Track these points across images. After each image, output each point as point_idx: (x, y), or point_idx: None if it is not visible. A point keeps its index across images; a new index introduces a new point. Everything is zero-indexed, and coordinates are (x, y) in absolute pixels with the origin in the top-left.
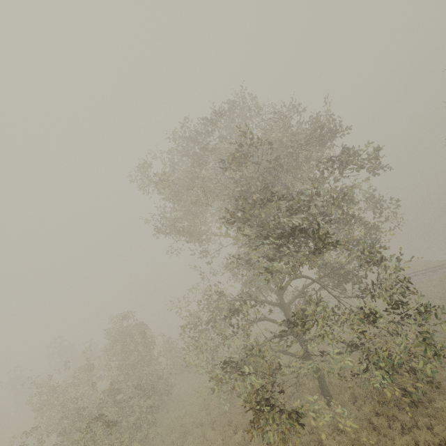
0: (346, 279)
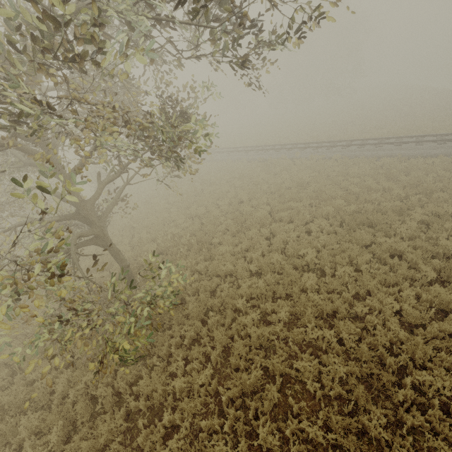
0: (158, 156)
